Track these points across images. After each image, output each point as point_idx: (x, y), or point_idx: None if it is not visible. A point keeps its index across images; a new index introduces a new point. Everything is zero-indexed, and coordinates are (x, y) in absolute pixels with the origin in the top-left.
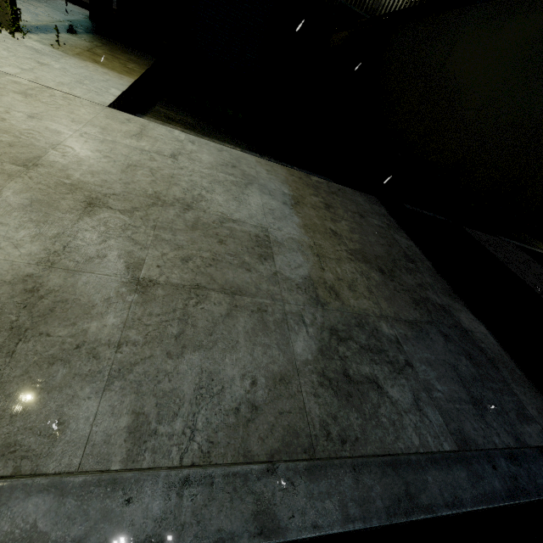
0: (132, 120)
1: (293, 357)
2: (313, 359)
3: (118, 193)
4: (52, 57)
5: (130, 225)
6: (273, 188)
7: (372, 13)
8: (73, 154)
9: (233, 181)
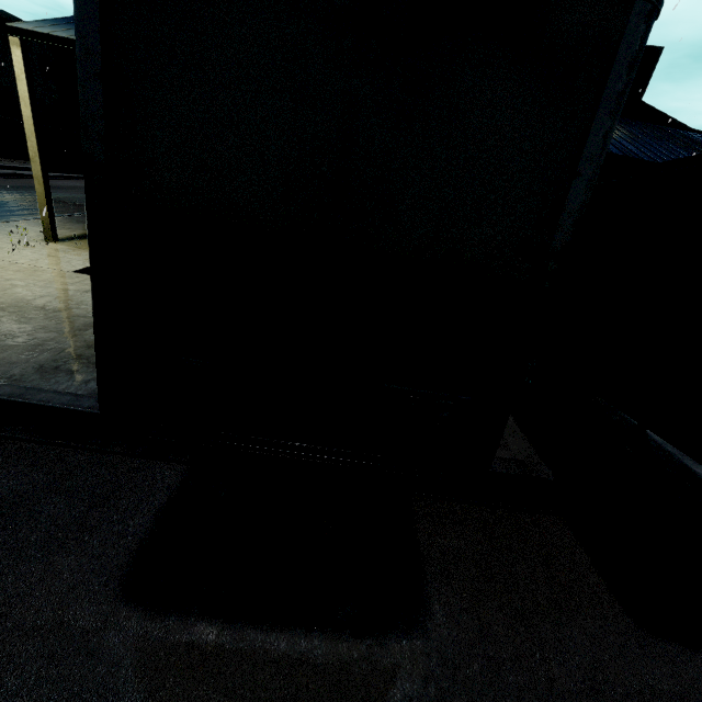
0: (82, 277)
1: (32, 359)
2: (45, 361)
3: (18, 306)
4: (64, 252)
5: (7, 316)
6: None
7: None
8: (12, 293)
9: None
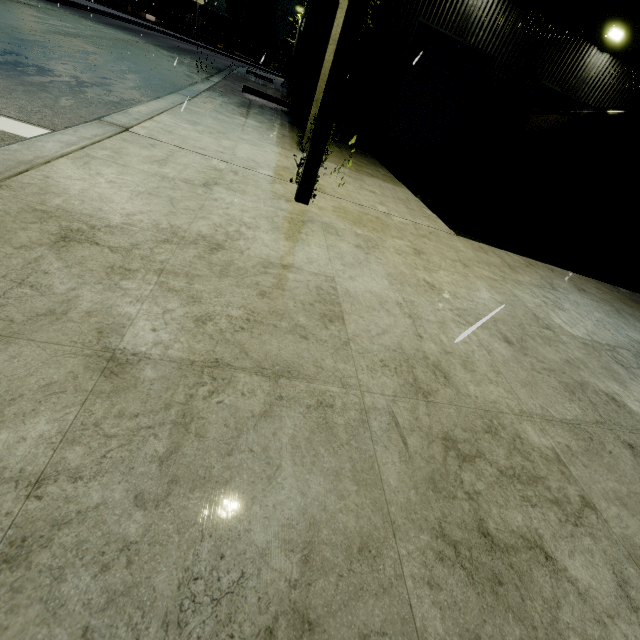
0: (482, 247)
1: None
2: None
3: (609, 347)
4: (360, 180)
5: None
6: (632, 313)
7: (574, 92)
8: (535, 305)
9: (611, 311)
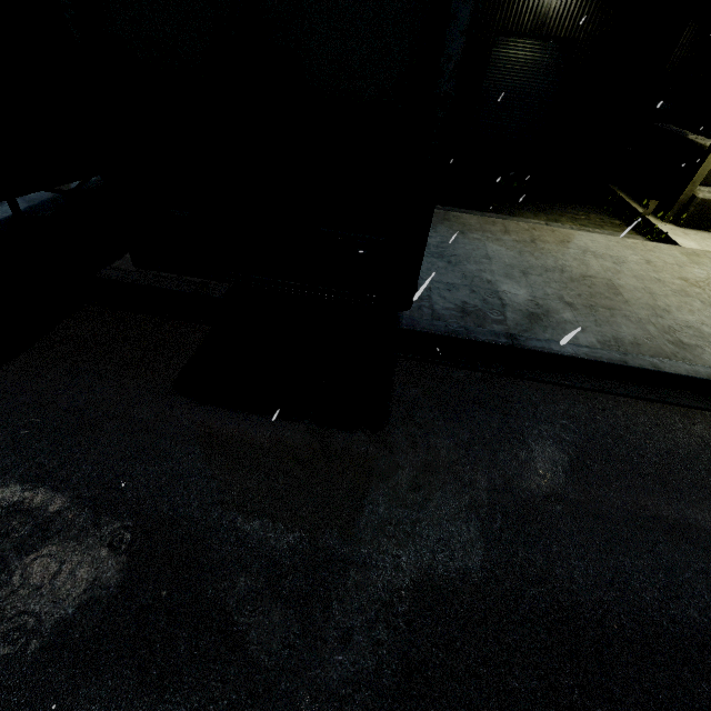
0: None
1: None
2: None
3: None
4: None
5: None
6: None
7: None
8: None
9: None
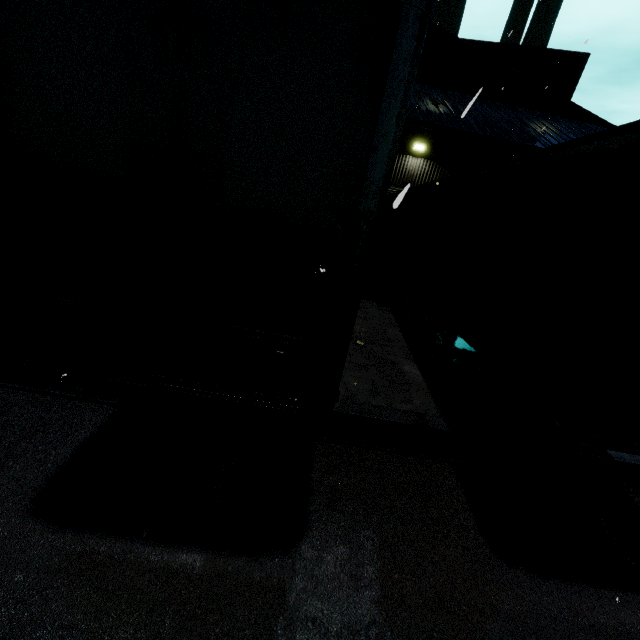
0: None
1: None
2: None
3: None
4: None
5: None
6: None
7: None
8: None
9: None
